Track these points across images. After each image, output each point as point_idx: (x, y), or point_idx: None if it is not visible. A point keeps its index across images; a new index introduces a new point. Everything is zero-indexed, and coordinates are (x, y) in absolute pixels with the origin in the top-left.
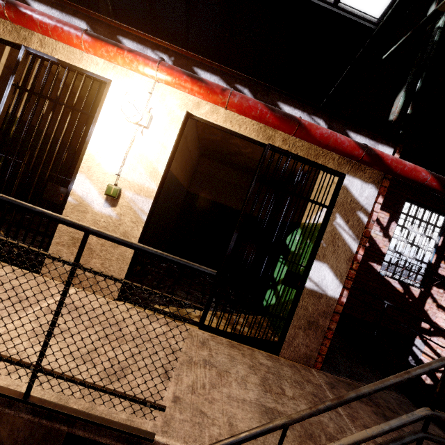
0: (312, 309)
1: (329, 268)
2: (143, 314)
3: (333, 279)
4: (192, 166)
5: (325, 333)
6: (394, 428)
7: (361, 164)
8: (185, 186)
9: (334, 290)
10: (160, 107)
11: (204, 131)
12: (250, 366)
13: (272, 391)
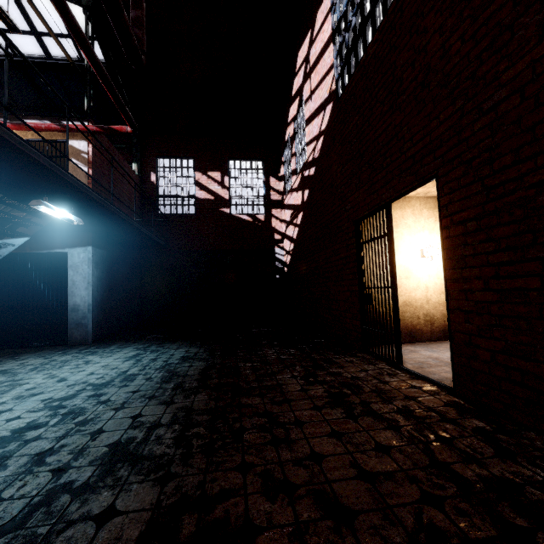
0: None
1: None
2: None
3: None
4: None
5: None
6: None
7: (74, 134)
8: None
9: None
10: None
11: None
12: None
13: None
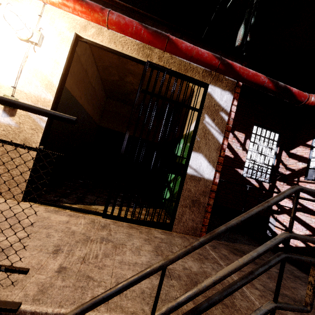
0: (194, 190)
1: (204, 156)
2: (48, 210)
3: (207, 165)
4: (100, 104)
5: (205, 208)
6: (261, 253)
7: (219, 76)
8: (95, 120)
9: (209, 174)
10: (51, 28)
11: (104, 72)
12: (146, 239)
13: (163, 255)
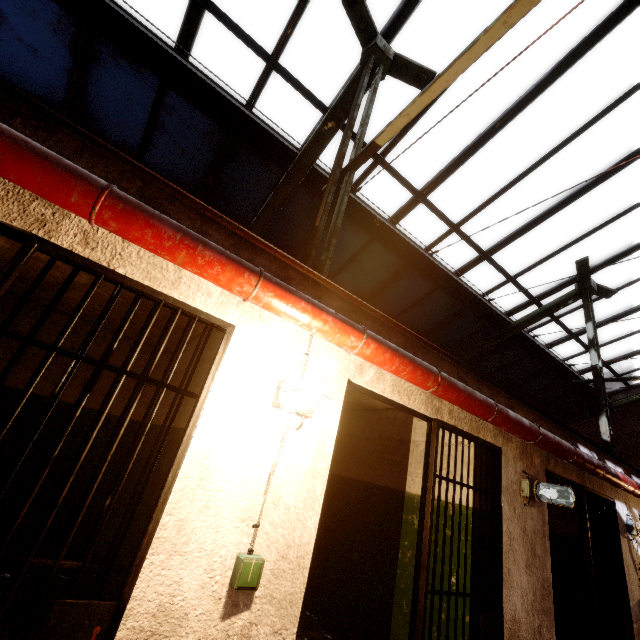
0: None
1: None
2: None
3: None
4: None
5: None
6: None
7: None
8: None
9: None
10: None
11: None
12: None
13: None
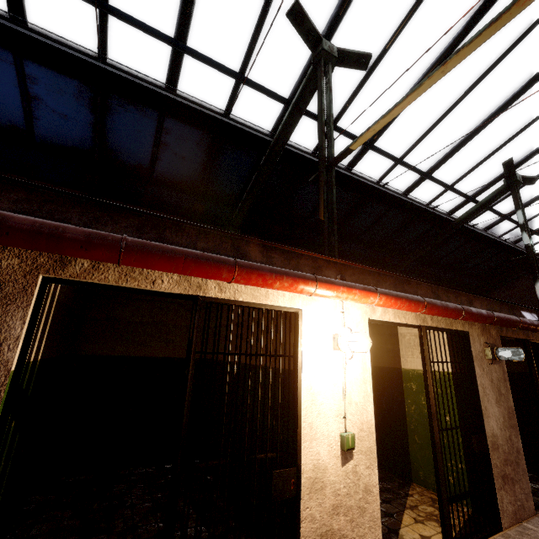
0: None
1: None
2: None
3: None
4: None
5: None
6: None
7: None
8: None
9: None
10: None
11: None
12: None
13: None
